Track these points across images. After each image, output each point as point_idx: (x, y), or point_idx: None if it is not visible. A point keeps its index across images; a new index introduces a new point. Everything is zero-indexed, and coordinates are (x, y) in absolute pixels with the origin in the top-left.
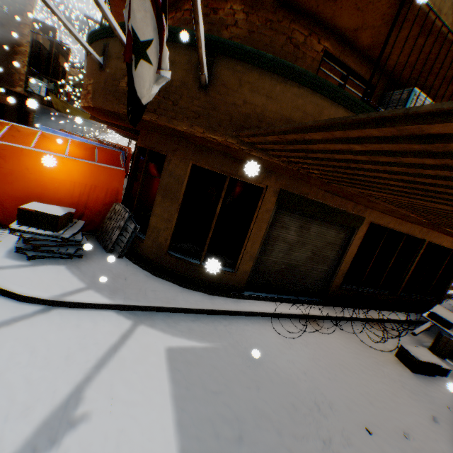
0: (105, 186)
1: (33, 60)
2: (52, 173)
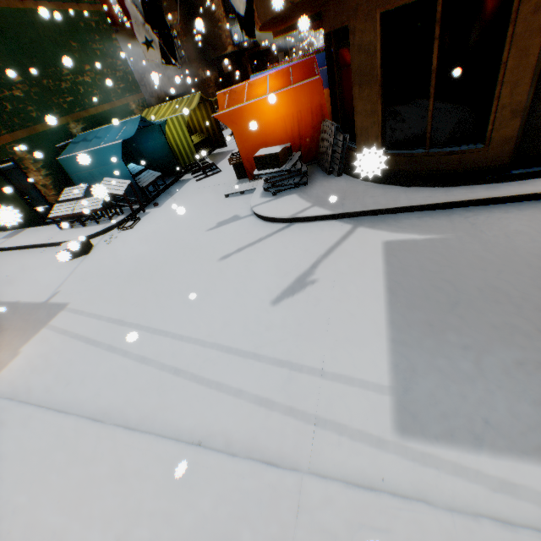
0: (307, 108)
1: (226, 7)
2: (265, 118)
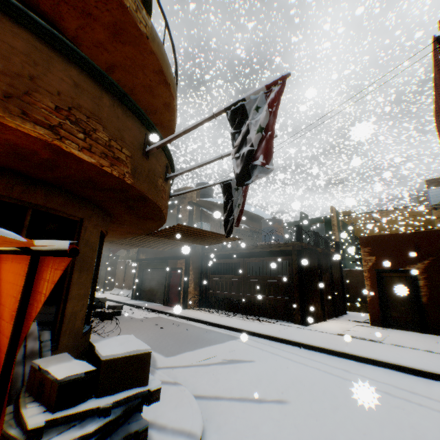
0: None
1: None
2: None
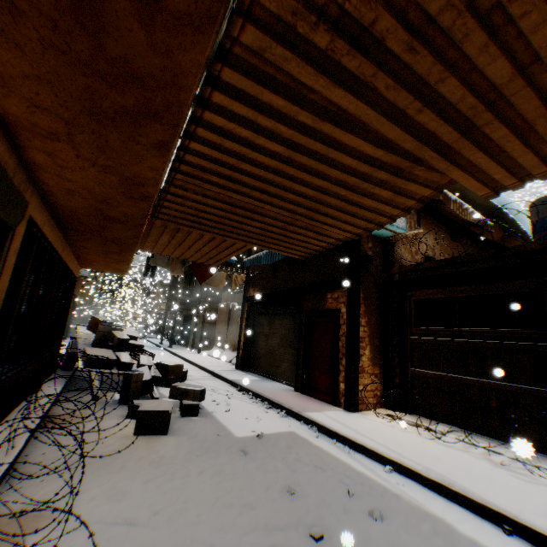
0: None
1: None
2: None
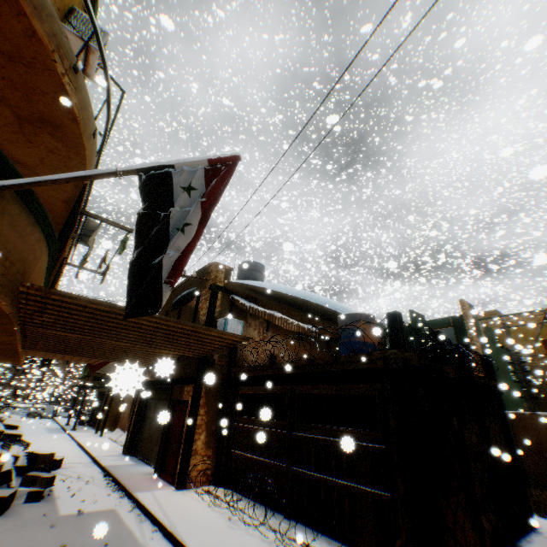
0: None
1: None
2: None
